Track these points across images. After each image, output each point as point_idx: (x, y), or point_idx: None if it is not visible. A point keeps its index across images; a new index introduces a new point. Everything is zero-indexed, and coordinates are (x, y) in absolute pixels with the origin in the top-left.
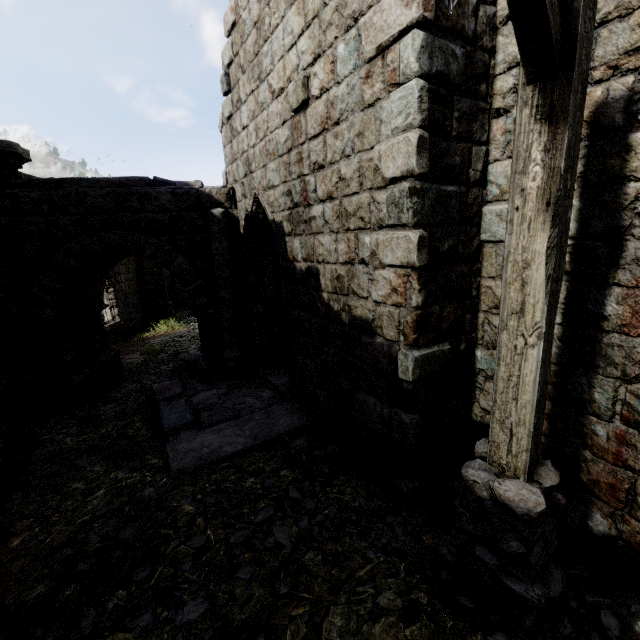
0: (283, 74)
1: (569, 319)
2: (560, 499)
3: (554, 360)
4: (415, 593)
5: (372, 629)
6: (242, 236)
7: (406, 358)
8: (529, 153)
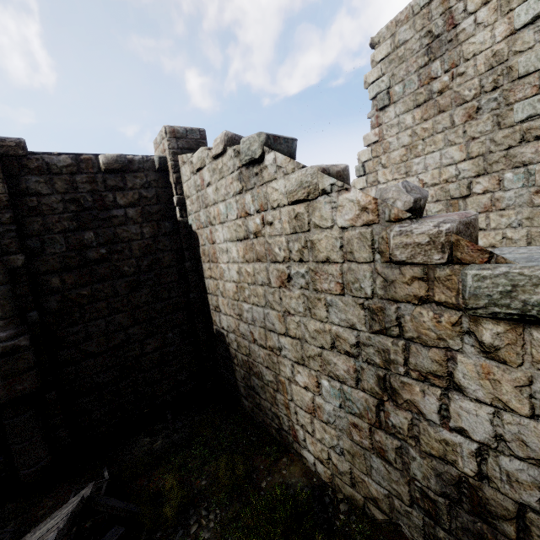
0: (438, 177)
1: None
2: None
3: None
4: None
5: None
6: None
7: None
8: None
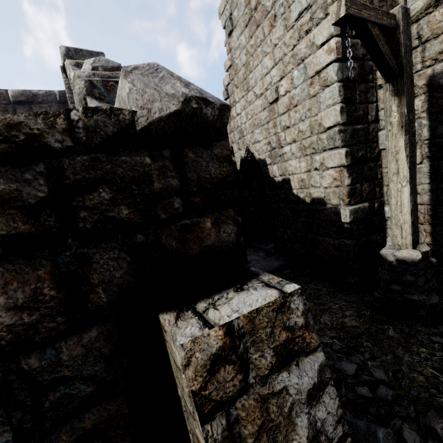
0: (262, 87)
1: (433, 180)
2: (433, 260)
3: (428, 203)
4: (363, 312)
5: (343, 320)
6: (238, 171)
7: (345, 211)
8: (391, 108)
